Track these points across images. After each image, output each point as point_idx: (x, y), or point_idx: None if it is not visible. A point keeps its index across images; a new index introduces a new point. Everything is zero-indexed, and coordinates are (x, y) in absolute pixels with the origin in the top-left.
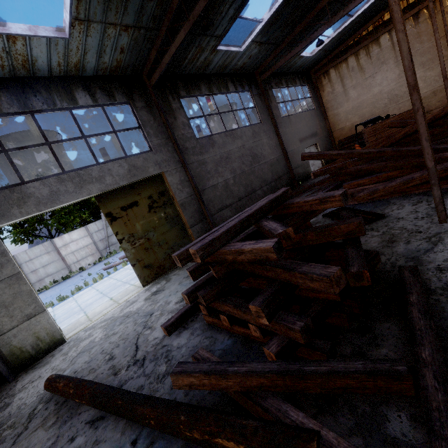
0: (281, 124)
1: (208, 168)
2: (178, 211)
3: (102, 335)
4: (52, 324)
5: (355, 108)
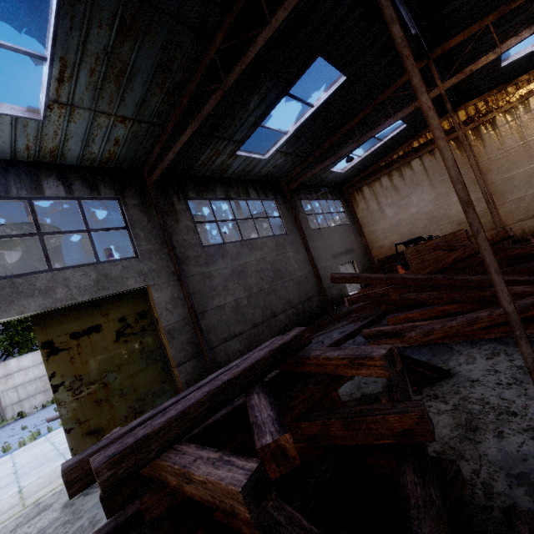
0: (311, 237)
1: (215, 283)
2: (162, 341)
3: None
4: None
5: (393, 227)
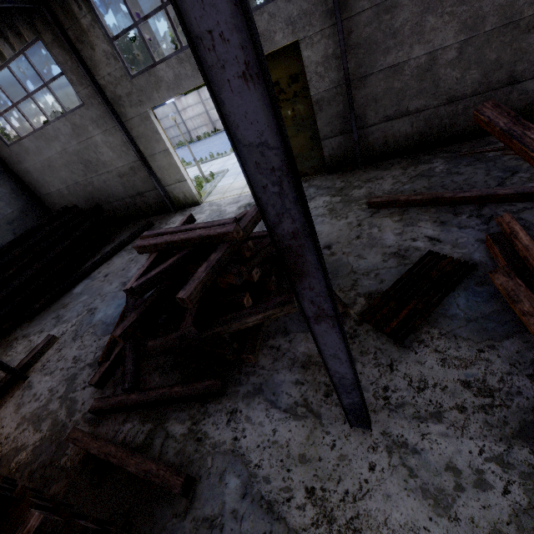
0: None
1: (398, 21)
2: (312, 110)
3: (202, 219)
4: (192, 191)
5: None
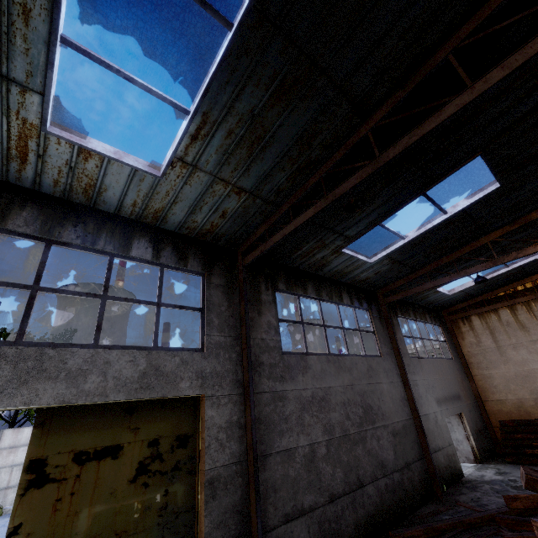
0: (409, 366)
1: (288, 410)
2: (196, 496)
3: None
4: None
5: (520, 377)
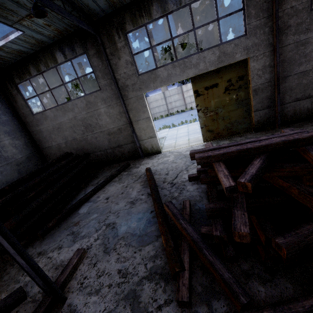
0: None
1: (308, 50)
2: (249, 95)
3: (172, 160)
4: (158, 144)
5: None
